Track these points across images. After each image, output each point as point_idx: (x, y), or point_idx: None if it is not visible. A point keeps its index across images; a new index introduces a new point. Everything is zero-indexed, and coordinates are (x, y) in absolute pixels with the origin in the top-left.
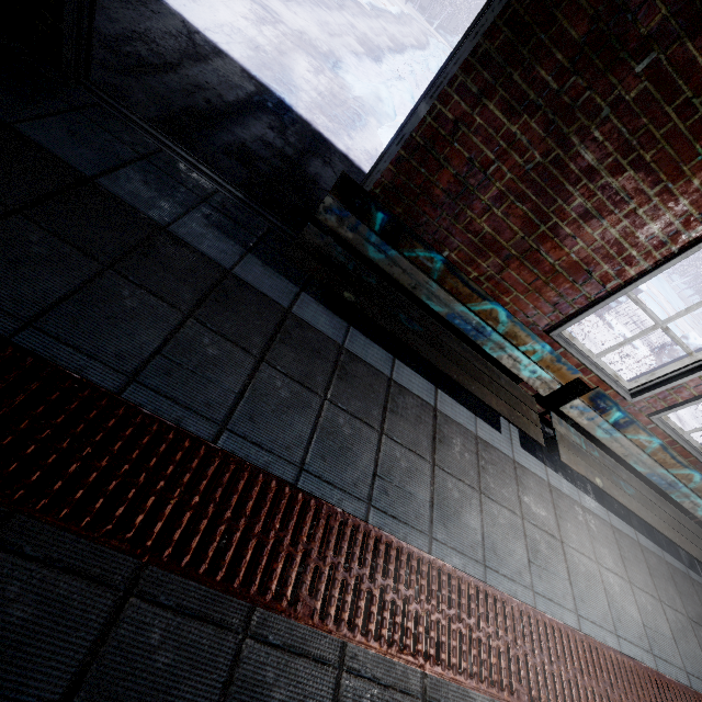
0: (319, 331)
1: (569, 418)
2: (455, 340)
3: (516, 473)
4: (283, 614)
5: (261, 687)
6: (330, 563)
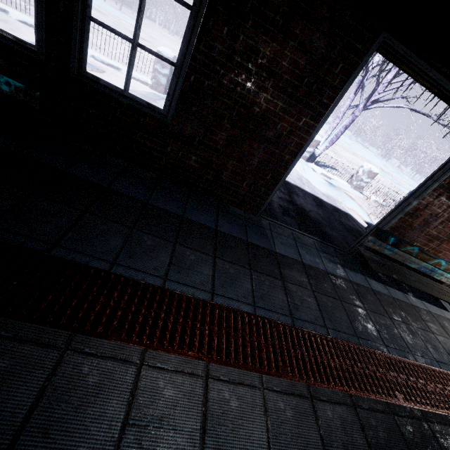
0: (384, 294)
1: None
2: (421, 277)
3: None
4: None
5: None
6: None
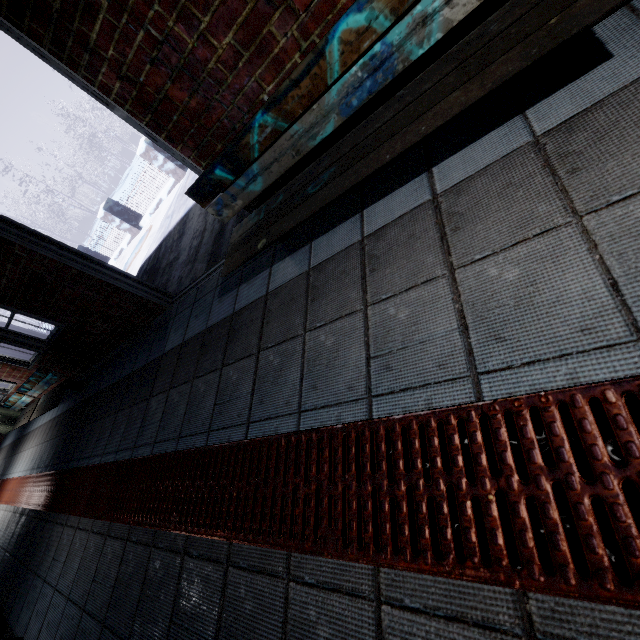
0: (289, 282)
1: None
2: (383, 110)
3: None
4: (312, 553)
5: (308, 625)
6: (342, 486)
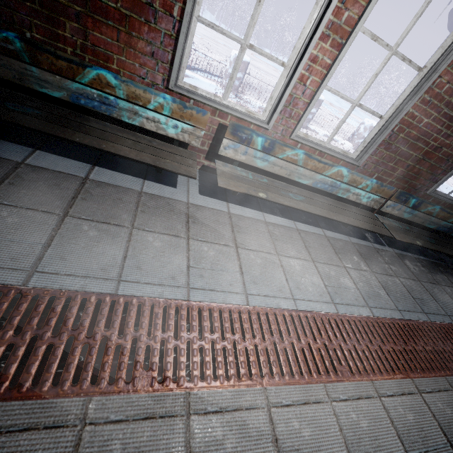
0: None
1: (244, 165)
2: (94, 121)
3: (188, 210)
4: None
5: None
6: None
